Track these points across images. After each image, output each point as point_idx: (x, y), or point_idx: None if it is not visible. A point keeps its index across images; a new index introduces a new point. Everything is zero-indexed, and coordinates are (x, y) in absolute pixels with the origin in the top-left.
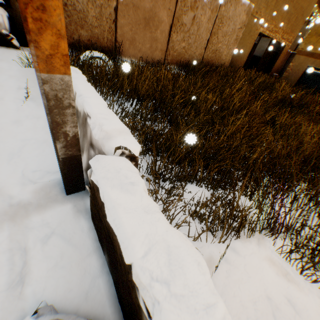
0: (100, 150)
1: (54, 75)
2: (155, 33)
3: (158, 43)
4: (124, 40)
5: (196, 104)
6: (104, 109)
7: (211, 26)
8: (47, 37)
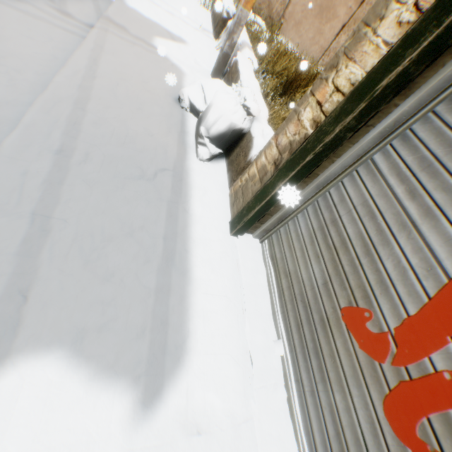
0: None
1: (245, 10)
2: (324, 26)
3: (322, 38)
4: (291, 20)
5: None
6: (249, 47)
7: None
8: None
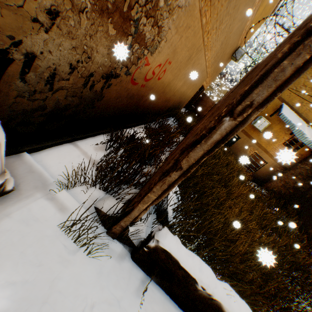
0: None
1: None
2: None
3: None
4: None
5: None
6: None
7: None
8: None
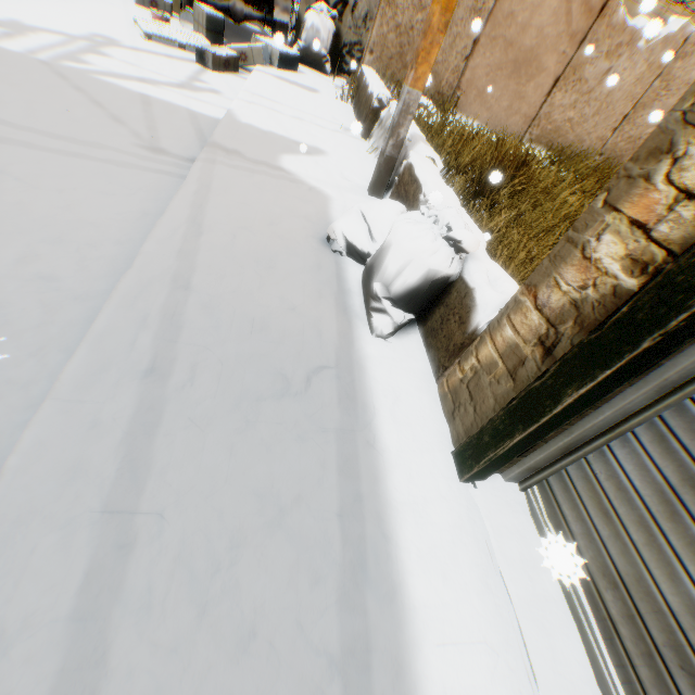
0: None
1: (414, 91)
2: (525, 87)
3: (524, 103)
4: (471, 89)
5: (543, 205)
6: (423, 139)
7: (640, 91)
8: (423, 68)
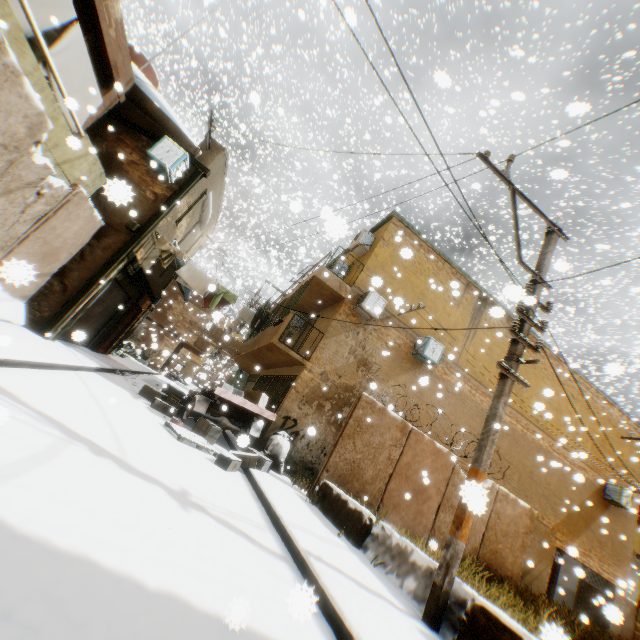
0: (457, 596)
1: (461, 541)
2: (422, 505)
3: (423, 516)
4: (389, 502)
5: None
6: None
7: (486, 517)
8: (465, 528)
